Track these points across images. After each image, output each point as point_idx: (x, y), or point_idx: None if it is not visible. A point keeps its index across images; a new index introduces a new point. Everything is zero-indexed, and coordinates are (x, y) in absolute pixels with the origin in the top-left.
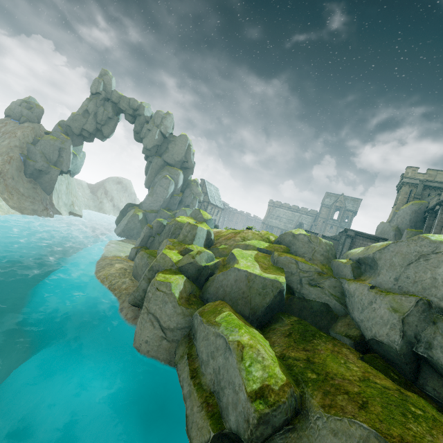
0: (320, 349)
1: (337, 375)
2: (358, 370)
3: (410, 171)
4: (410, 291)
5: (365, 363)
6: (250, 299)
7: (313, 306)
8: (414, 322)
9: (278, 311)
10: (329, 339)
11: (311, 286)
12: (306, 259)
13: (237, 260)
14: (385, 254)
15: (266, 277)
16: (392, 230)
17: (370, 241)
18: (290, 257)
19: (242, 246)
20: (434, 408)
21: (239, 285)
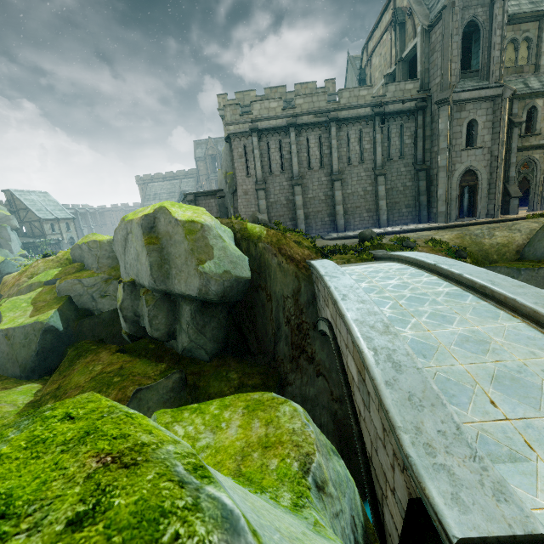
0: (75, 369)
1: (72, 388)
2: (100, 368)
3: (221, 100)
4: (131, 276)
5: (128, 351)
6: (16, 357)
7: (105, 318)
8: (130, 304)
9: (67, 345)
10: (94, 351)
11: (103, 297)
12: (94, 270)
13: (1, 318)
14: (116, 245)
15: (25, 325)
16: (223, 177)
17: (211, 197)
18: (71, 279)
19: (25, 289)
20: (150, 362)
21: (0, 349)
